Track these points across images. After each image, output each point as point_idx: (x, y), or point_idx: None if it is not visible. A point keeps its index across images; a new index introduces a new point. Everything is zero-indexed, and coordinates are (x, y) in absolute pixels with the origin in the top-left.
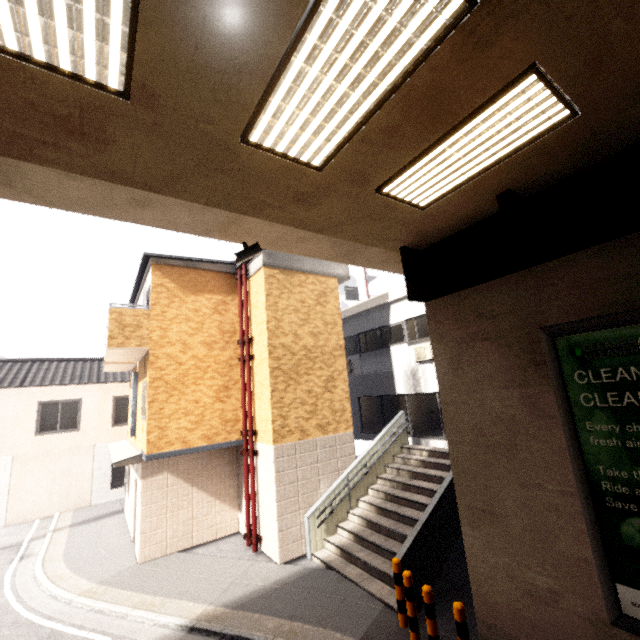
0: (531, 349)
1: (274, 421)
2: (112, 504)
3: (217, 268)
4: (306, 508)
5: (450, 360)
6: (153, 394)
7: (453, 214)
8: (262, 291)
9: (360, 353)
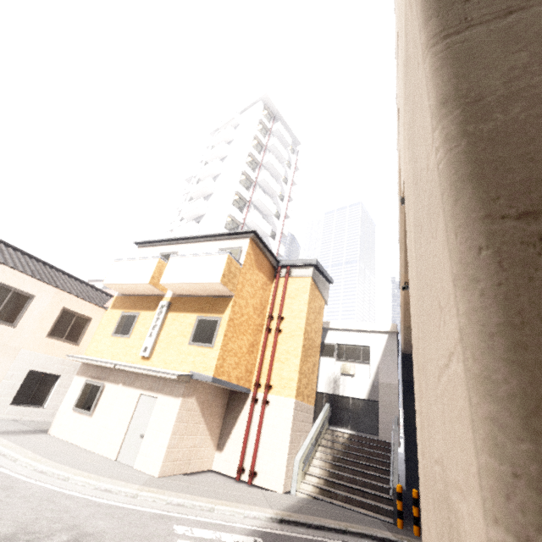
0: None
1: (298, 382)
2: (11, 422)
3: (271, 260)
4: (295, 454)
5: None
6: (227, 330)
7: None
8: (306, 291)
9: None
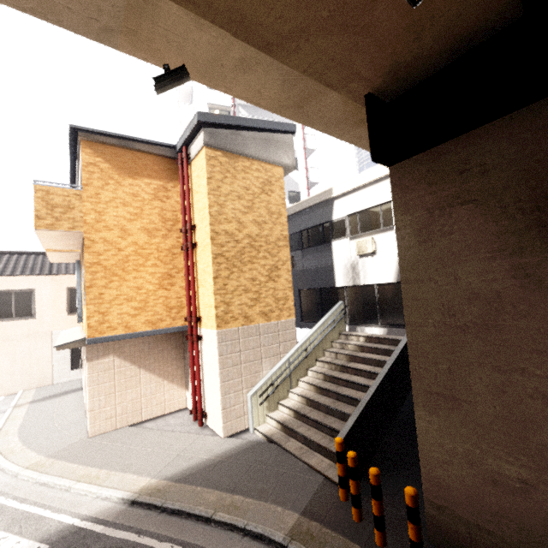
0: (535, 207)
1: (217, 307)
2: (73, 383)
3: (156, 151)
4: (249, 388)
5: (417, 232)
6: (91, 279)
7: (448, 25)
8: (203, 174)
9: (302, 249)
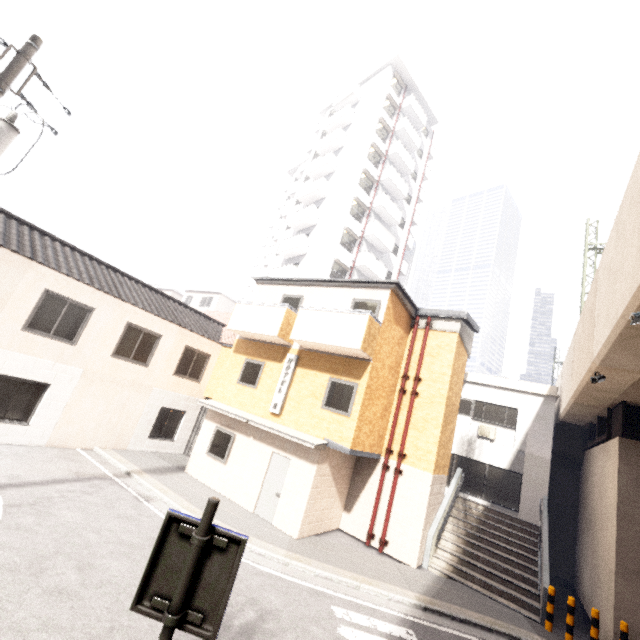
0: None
1: (436, 455)
2: (151, 456)
3: (410, 309)
4: (428, 528)
5: (633, 479)
6: (364, 398)
7: None
8: (450, 351)
9: None
